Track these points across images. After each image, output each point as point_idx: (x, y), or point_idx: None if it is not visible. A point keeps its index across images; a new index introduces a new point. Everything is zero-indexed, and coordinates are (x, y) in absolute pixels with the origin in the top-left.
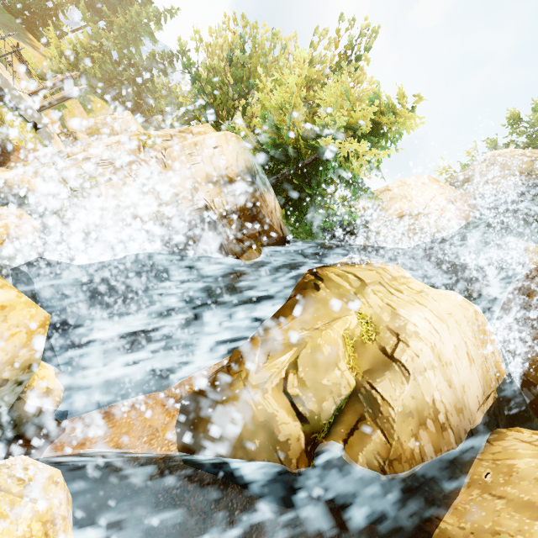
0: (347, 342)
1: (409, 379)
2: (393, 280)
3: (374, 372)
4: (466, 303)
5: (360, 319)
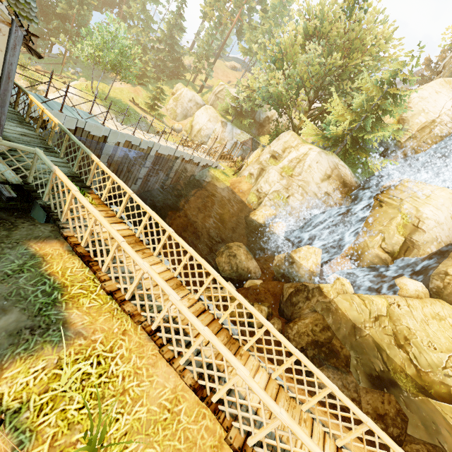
0: (399, 227)
1: (425, 233)
2: (416, 193)
3: (411, 233)
4: None
5: (402, 216)
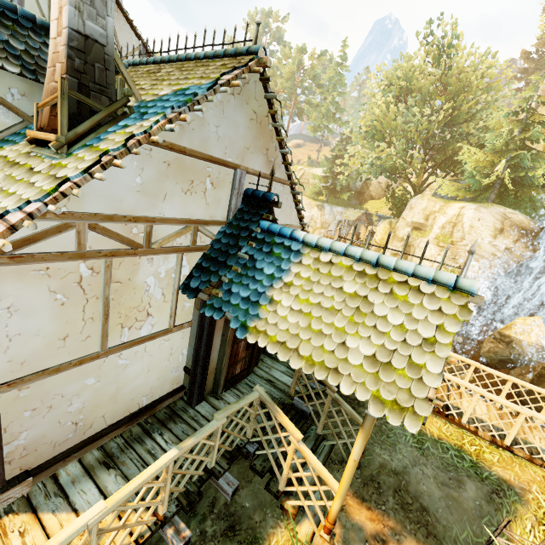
0: None
1: None
2: None
3: None
4: None
5: None
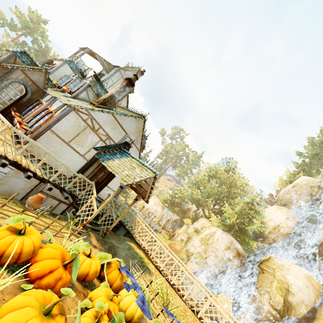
0: (277, 289)
1: (294, 295)
2: (281, 266)
3: (286, 295)
4: (301, 269)
5: (277, 281)
